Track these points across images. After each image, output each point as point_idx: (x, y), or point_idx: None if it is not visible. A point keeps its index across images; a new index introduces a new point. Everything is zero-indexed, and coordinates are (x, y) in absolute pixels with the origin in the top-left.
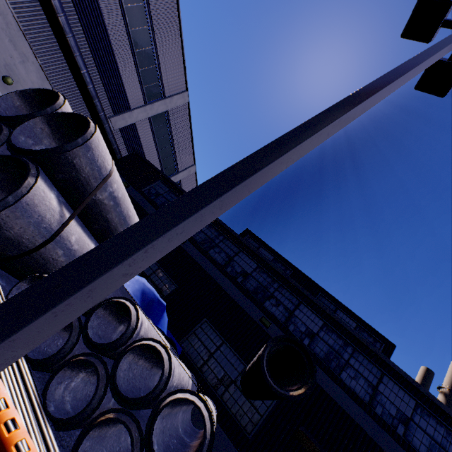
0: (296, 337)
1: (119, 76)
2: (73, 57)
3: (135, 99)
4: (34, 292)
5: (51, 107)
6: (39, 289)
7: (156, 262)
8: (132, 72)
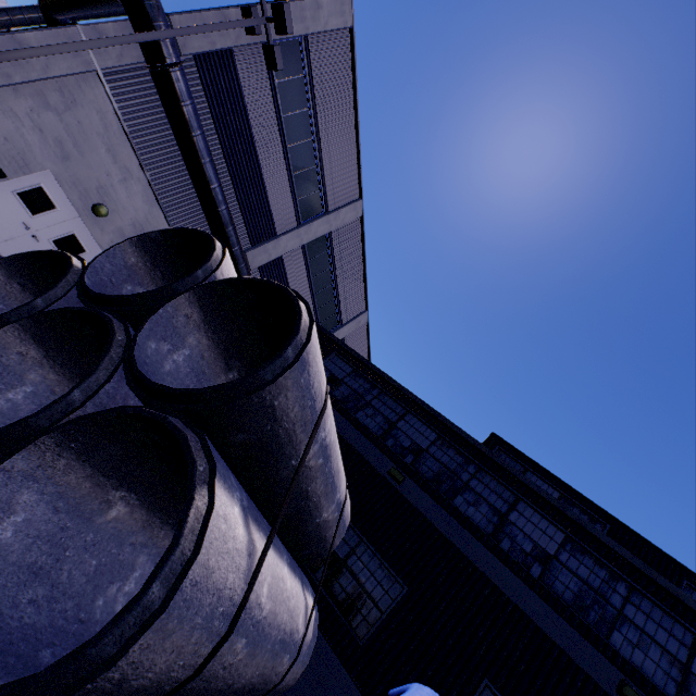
0: None
1: (262, 187)
2: (200, 165)
3: (283, 220)
4: None
5: (203, 268)
6: None
7: (354, 527)
8: (282, 179)
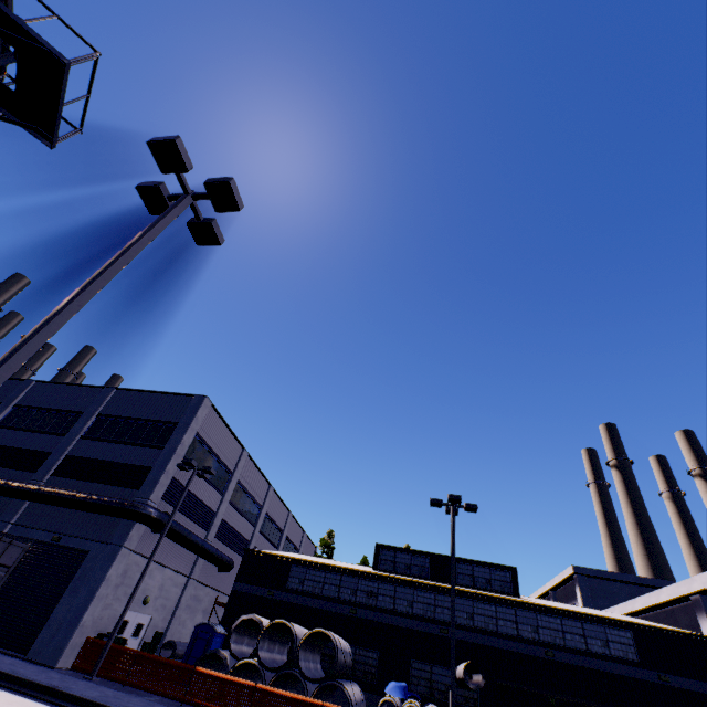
0: (465, 626)
1: (201, 503)
2: (188, 540)
3: (215, 502)
4: None
5: (294, 637)
6: None
7: (351, 645)
8: (208, 489)
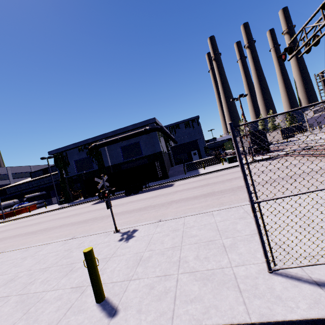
0: (43, 184)
1: None
2: None
3: None
4: (2, 212)
5: None
6: (2, 212)
7: None
8: None
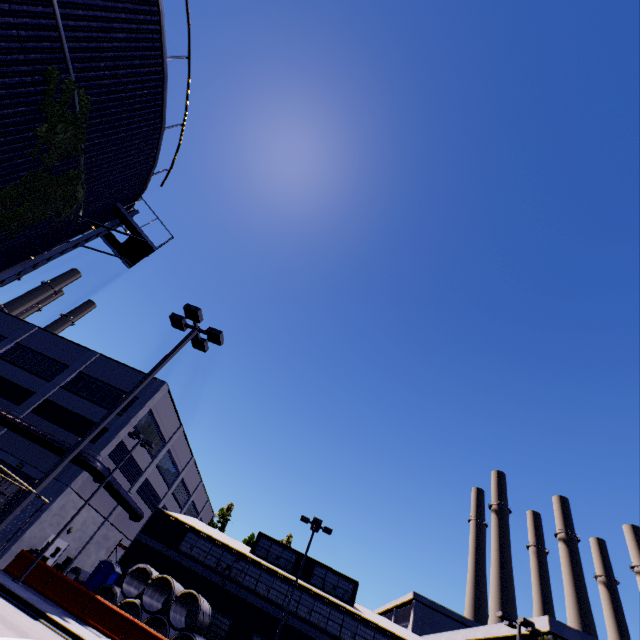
0: (303, 618)
1: (135, 462)
2: (116, 491)
3: (146, 463)
4: None
5: (172, 591)
6: None
7: (213, 609)
8: (143, 452)
